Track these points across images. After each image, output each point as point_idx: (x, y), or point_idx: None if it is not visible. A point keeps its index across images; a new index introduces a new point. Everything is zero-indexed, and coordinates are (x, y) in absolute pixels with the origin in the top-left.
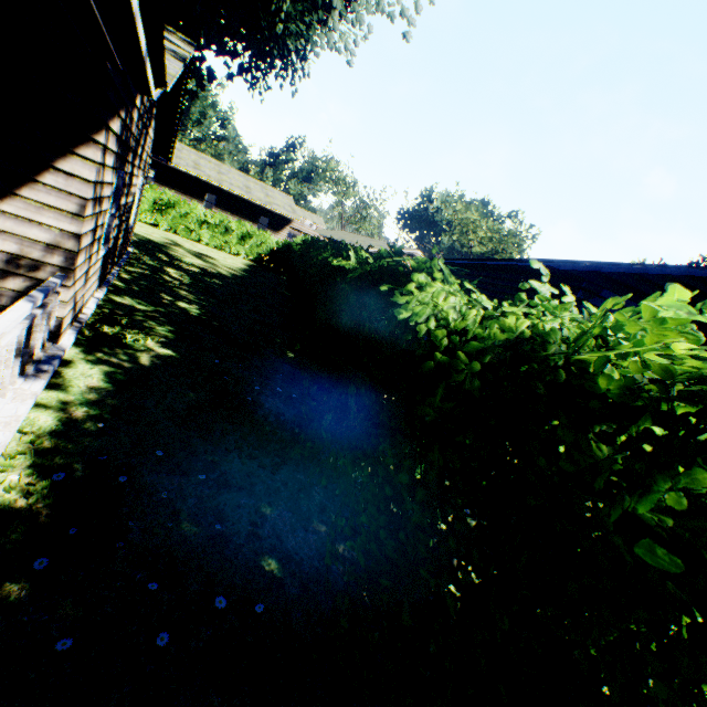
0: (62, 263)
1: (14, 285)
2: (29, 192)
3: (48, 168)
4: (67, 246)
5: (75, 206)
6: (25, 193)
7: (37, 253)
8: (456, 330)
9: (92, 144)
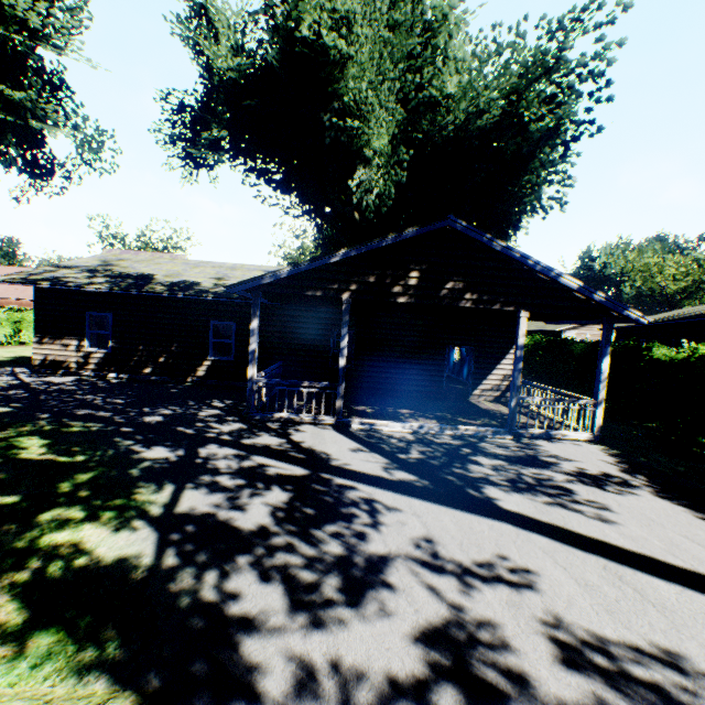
0: None
1: (504, 384)
2: (507, 357)
3: (510, 349)
4: None
5: None
6: (506, 357)
7: (509, 373)
8: (669, 357)
9: None
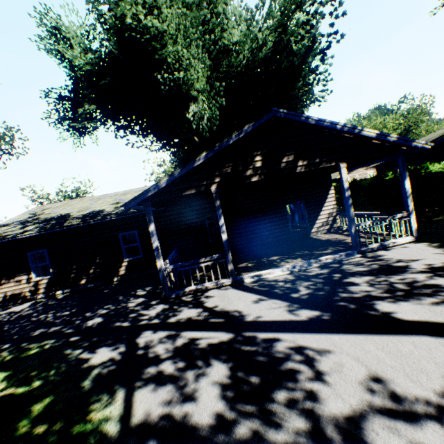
0: (335, 211)
1: (330, 219)
2: (326, 201)
3: (327, 195)
4: (335, 207)
5: (333, 199)
6: (326, 201)
7: (331, 211)
8: (443, 169)
9: (331, 186)
